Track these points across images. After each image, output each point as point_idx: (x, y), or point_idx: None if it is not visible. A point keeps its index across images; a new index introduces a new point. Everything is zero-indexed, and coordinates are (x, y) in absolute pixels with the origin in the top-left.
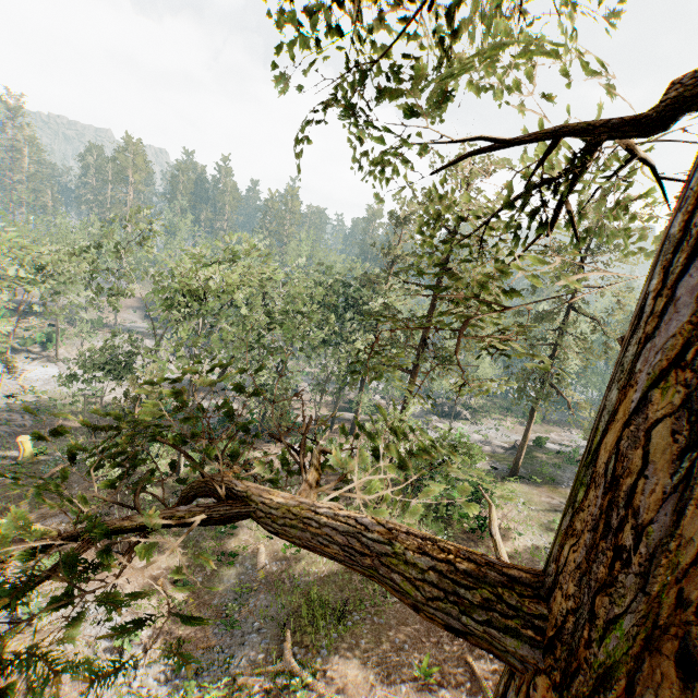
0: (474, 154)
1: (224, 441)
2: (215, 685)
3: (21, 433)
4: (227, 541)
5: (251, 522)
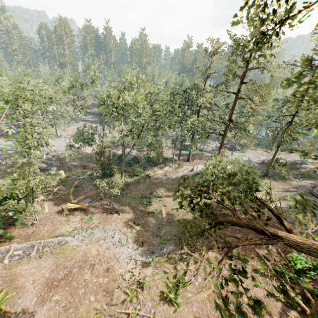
0: None
1: (137, 168)
2: (160, 257)
3: (57, 169)
4: (148, 207)
5: (155, 200)
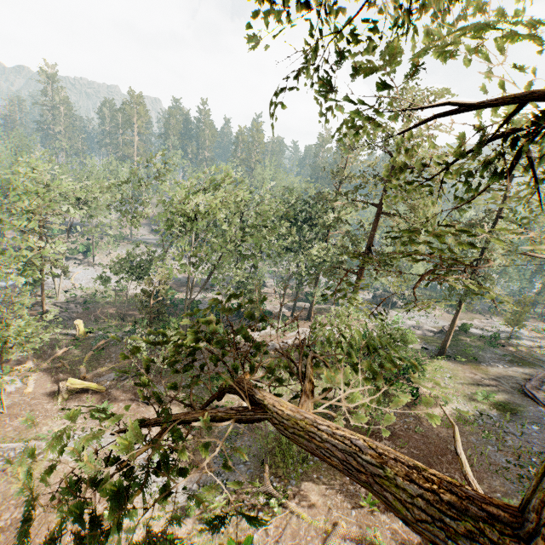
0: (438, 116)
1: None
2: (216, 498)
3: (75, 317)
4: None
5: None
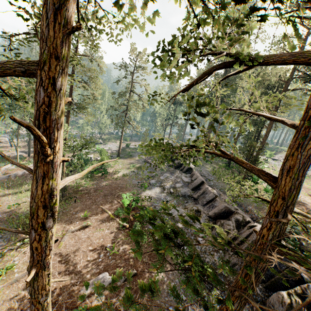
0: None
1: None
2: None
3: None
4: None
5: None
